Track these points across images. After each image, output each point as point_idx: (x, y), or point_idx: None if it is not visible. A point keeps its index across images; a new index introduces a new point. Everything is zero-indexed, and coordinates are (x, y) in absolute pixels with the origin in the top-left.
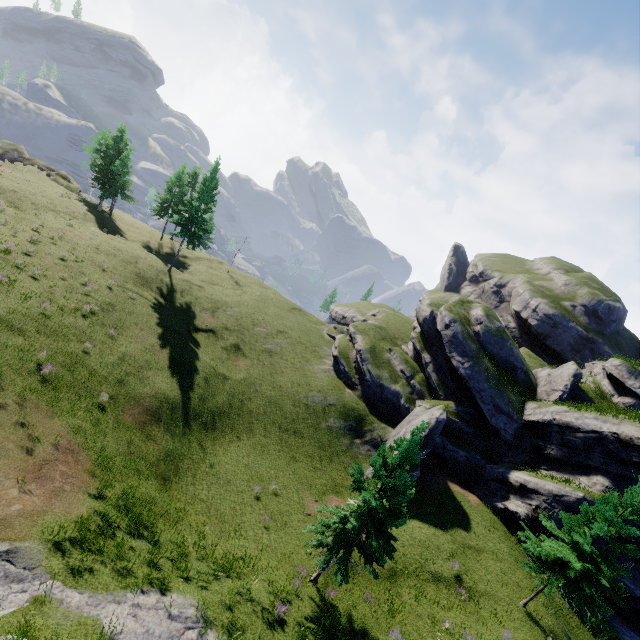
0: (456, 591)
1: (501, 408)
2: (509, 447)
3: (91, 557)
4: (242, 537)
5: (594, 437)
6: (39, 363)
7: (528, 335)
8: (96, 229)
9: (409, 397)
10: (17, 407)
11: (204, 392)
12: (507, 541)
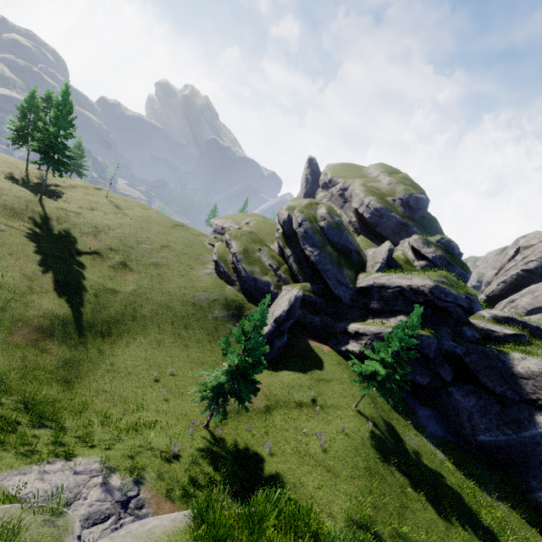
0: (312, 409)
1: (341, 281)
2: (349, 308)
3: None
4: (145, 410)
5: (398, 290)
6: None
7: (364, 226)
8: None
9: (277, 284)
10: None
11: (95, 306)
12: (348, 371)
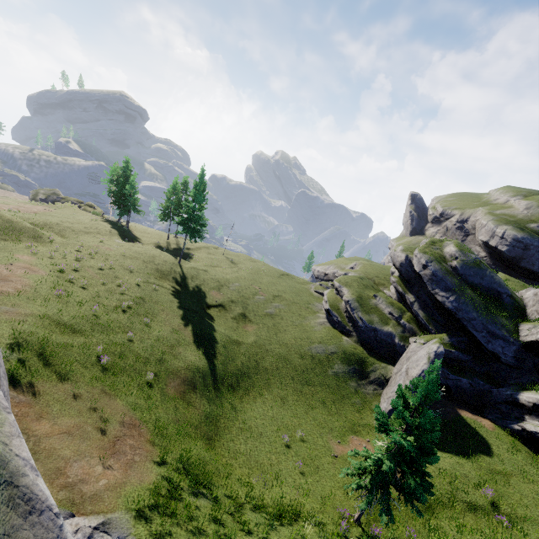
0: (495, 518)
1: (495, 333)
2: (511, 369)
3: (168, 520)
4: (283, 484)
5: None
6: (98, 355)
7: (500, 261)
8: (120, 240)
9: (402, 336)
10: (88, 395)
11: (225, 358)
12: (533, 462)
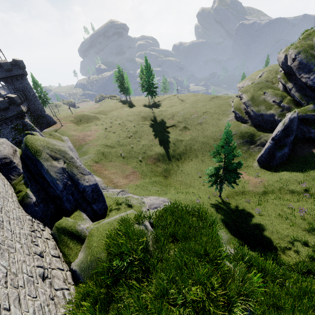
0: (303, 195)
1: None
2: None
3: (140, 191)
4: (193, 188)
5: None
6: (121, 154)
7: None
8: (126, 109)
9: (280, 114)
10: (118, 165)
11: (174, 148)
12: None
